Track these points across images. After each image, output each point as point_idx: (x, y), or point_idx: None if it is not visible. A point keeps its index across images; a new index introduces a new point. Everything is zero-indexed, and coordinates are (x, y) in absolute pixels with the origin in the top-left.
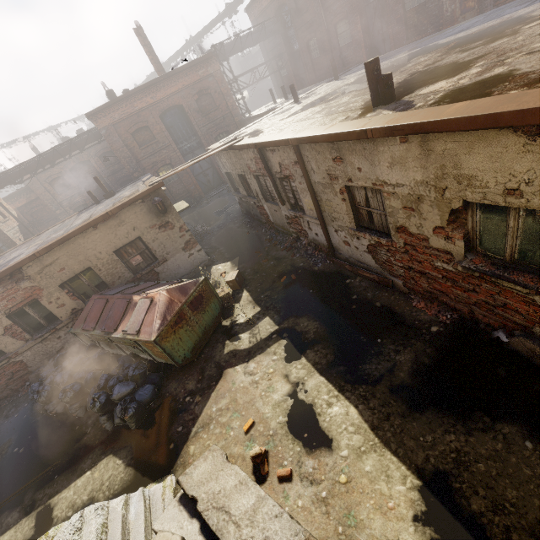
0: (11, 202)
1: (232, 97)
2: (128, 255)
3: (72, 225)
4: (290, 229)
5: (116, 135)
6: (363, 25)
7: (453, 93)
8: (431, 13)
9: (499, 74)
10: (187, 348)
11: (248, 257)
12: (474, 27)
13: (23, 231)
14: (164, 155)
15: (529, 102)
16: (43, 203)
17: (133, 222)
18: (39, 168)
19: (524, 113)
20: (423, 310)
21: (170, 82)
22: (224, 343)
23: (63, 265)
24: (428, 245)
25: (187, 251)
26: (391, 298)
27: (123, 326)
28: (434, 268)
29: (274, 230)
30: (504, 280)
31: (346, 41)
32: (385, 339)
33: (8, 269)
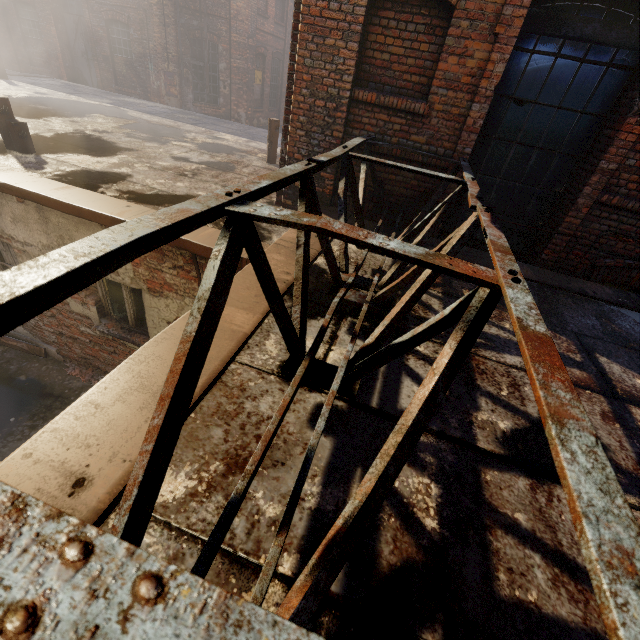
0: None
1: None
2: None
3: None
4: None
5: None
6: (60, 32)
7: (81, 173)
8: (140, 75)
9: (120, 174)
10: None
11: None
12: (159, 117)
13: None
14: None
15: (101, 207)
16: None
17: None
18: None
19: (95, 214)
20: (78, 377)
21: None
22: None
23: None
24: (71, 310)
25: None
26: (43, 368)
27: None
28: (82, 333)
29: None
30: (127, 341)
31: (34, 35)
32: (21, 416)
33: None
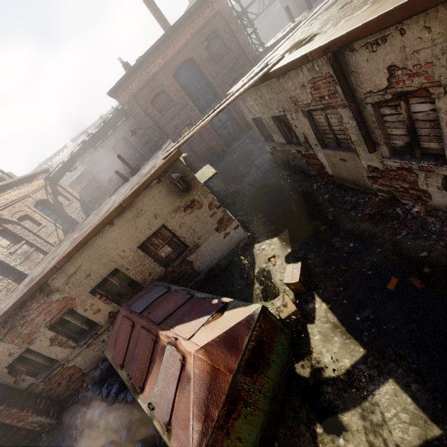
0: (77, 184)
1: (243, 32)
2: (155, 247)
3: (98, 216)
4: (374, 185)
5: (137, 107)
6: None
7: None
8: None
9: None
10: (251, 445)
11: (303, 231)
12: None
13: (84, 210)
14: (184, 116)
15: None
16: (99, 181)
17: (153, 209)
18: (85, 153)
19: None
20: None
21: (178, 34)
22: (314, 432)
23: (88, 271)
24: None
25: (221, 230)
26: None
27: (150, 388)
28: None
29: (334, 186)
30: None
31: None
32: None
33: (34, 286)
